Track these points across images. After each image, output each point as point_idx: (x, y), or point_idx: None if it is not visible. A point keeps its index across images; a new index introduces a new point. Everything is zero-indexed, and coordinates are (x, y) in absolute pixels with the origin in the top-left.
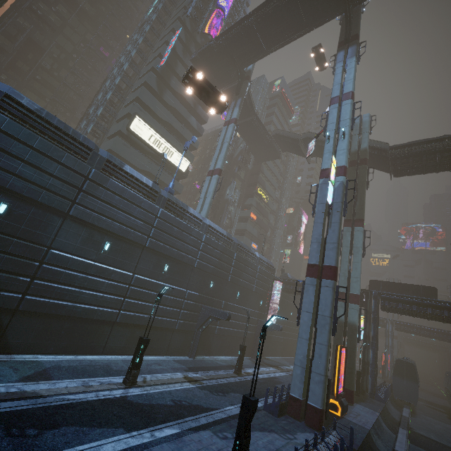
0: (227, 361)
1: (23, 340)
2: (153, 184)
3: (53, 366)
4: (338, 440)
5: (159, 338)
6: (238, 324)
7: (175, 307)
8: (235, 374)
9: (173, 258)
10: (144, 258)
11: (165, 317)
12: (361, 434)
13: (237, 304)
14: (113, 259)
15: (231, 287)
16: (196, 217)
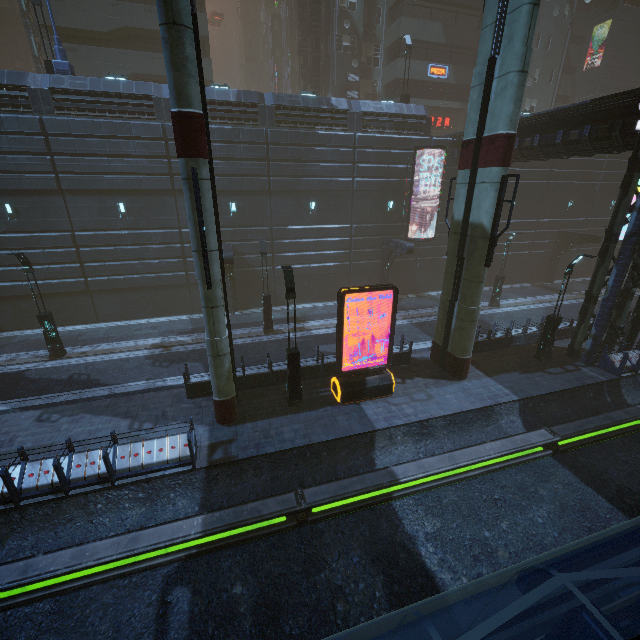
0: (298, 312)
1: (5, 321)
2: (14, 76)
3: (20, 340)
4: (175, 446)
5: (170, 297)
6: (328, 255)
7: (172, 257)
8: (262, 333)
9: (126, 191)
10: (75, 208)
11: (165, 272)
12: (326, 436)
13: (317, 223)
14: (32, 223)
15: (286, 200)
16: (135, 95)
